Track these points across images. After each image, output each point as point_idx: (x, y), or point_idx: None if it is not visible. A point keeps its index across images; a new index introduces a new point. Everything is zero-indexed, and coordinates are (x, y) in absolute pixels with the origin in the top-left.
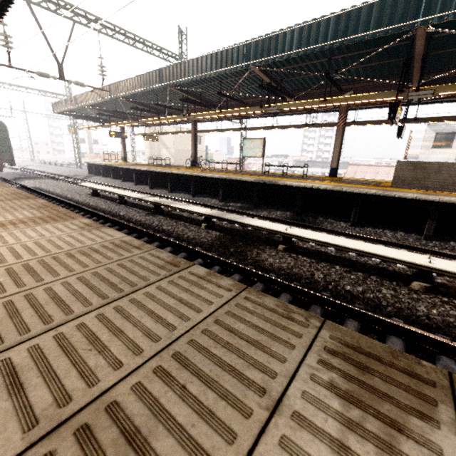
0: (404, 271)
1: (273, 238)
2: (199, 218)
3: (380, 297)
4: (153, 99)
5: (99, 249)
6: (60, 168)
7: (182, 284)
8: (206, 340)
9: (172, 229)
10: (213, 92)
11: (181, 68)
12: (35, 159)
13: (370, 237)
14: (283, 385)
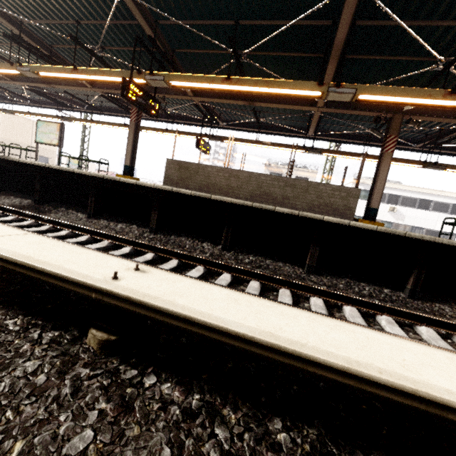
0: None
1: None
2: None
3: None
4: None
5: None
6: None
7: None
8: None
9: None
10: None
11: None
12: None
13: (62, 221)
14: None
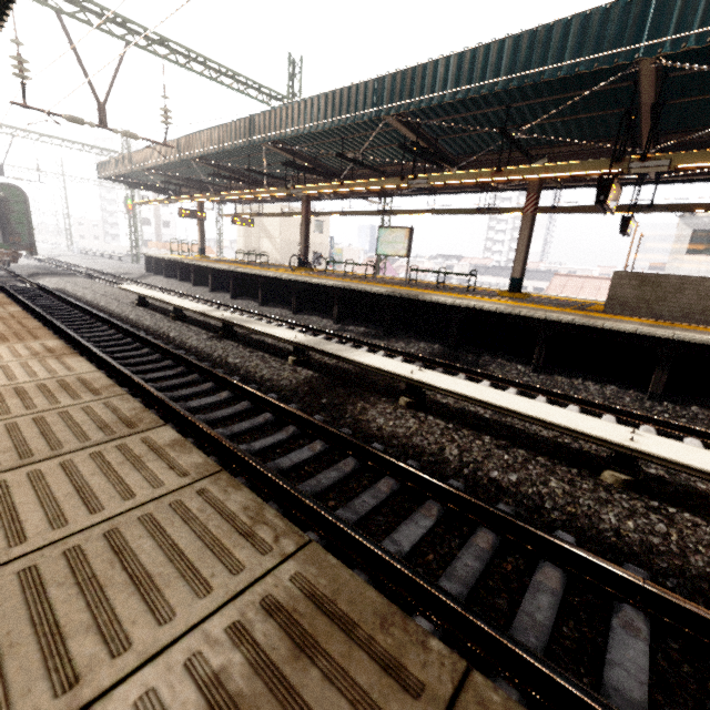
0: (598, 451)
1: (397, 385)
2: (290, 347)
3: (543, 493)
4: (244, 162)
5: (29, 390)
6: (106, 262)
7: (110, 459)
8: (58, 569)
9: (241, 363)
10: (332, 153)
11: (281, 115)
12: (72, 247)
13: (557, 392)
14: (123, 672)
